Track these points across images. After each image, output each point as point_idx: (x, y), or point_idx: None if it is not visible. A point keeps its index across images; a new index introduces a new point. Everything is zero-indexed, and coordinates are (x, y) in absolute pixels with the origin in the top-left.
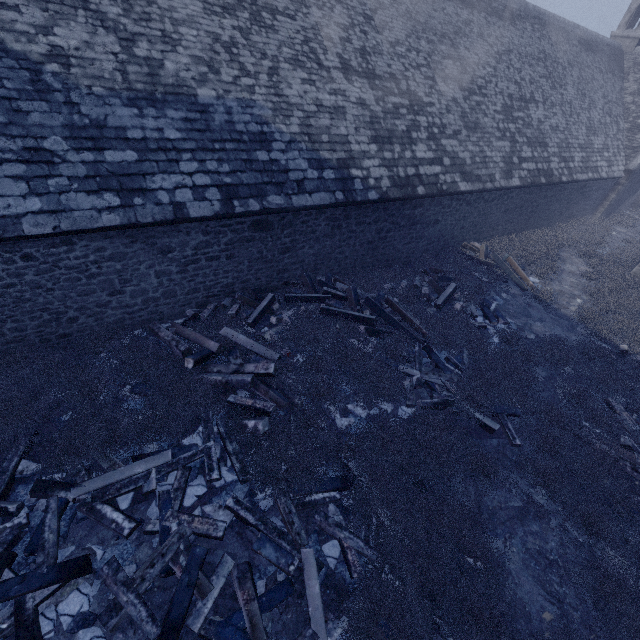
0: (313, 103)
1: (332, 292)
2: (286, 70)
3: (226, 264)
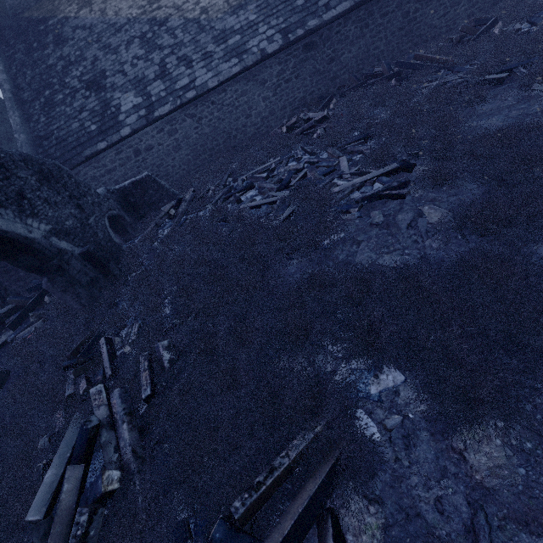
0: None
1: (370, 74)
2: None
3: (296, 83)
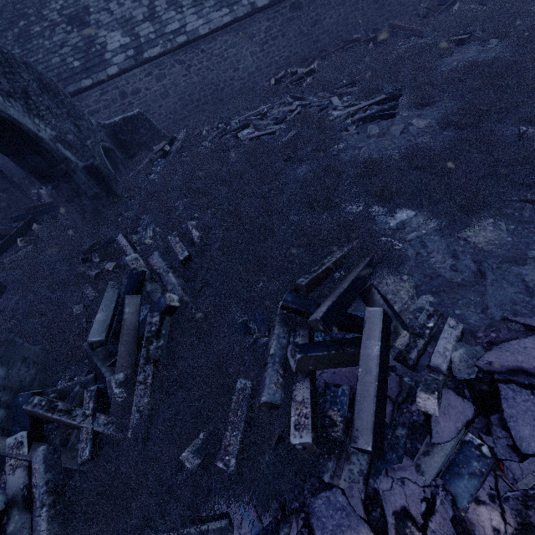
0: None
1: (349, 40)
2: None
3: (282, 42)
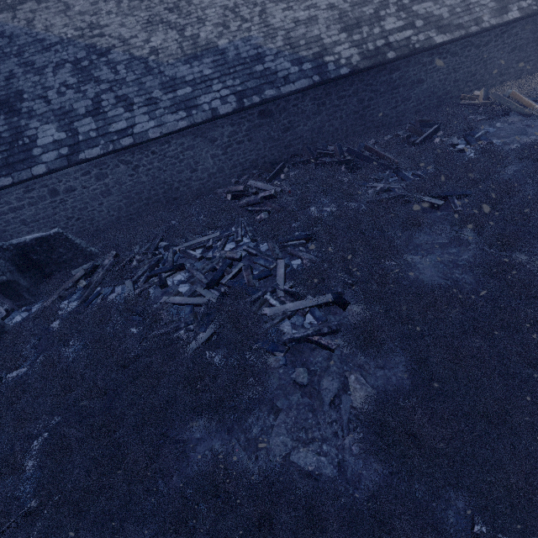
0: (291, 22)
1: (323, 152)
2: (271, 8)
3: (249, 145)
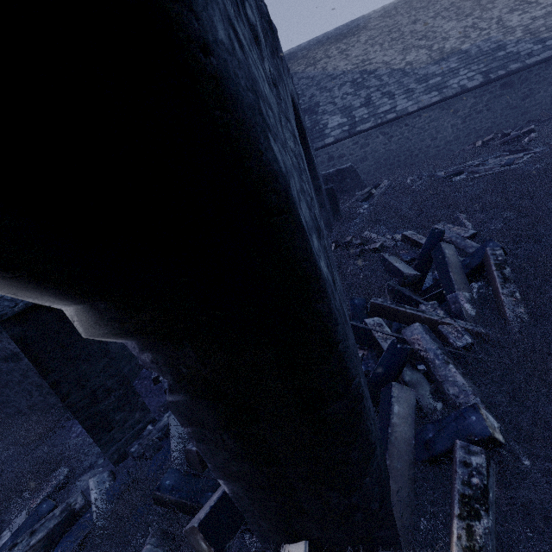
0: (528, 20)
1: None
2: (506, 17)
3: (486, 115)
